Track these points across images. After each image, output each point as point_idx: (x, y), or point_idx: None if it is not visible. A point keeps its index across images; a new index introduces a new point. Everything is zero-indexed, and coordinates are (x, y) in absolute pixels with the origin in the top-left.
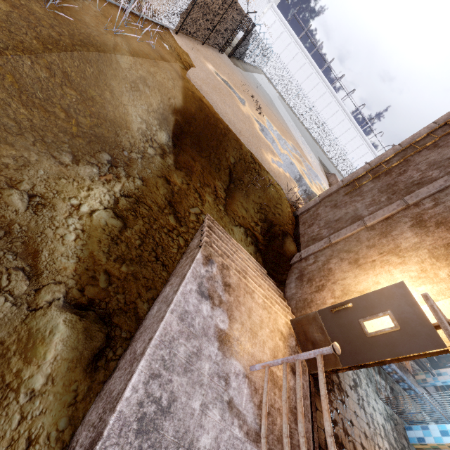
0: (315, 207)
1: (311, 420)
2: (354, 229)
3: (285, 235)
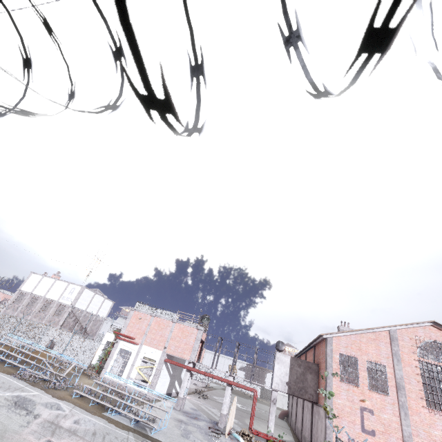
0: None
1: None
2: None
3: None
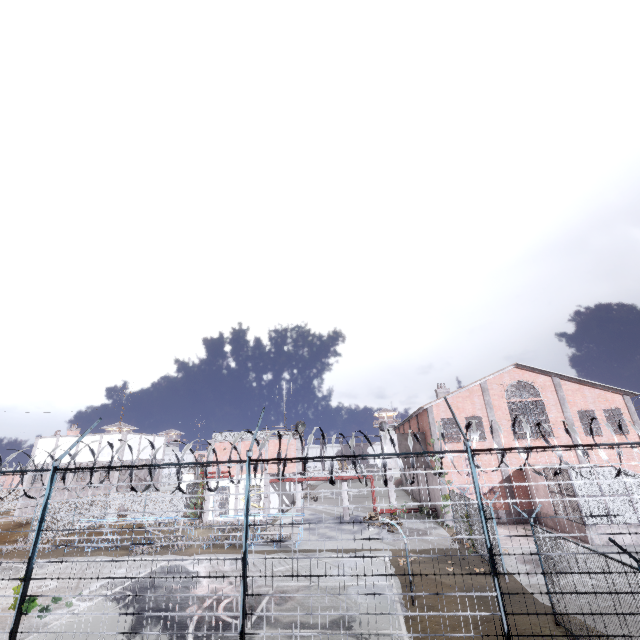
0: None
1: None
2: None
3: None
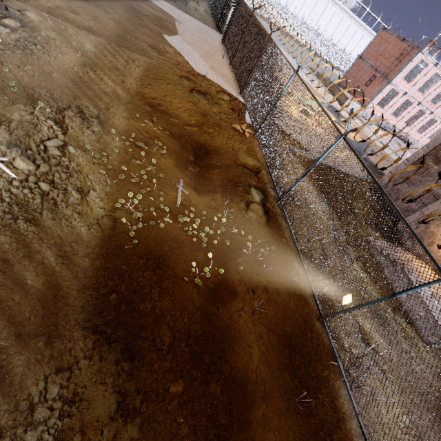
0: (392, 183)
1: None
2: (439, 206)
3: None
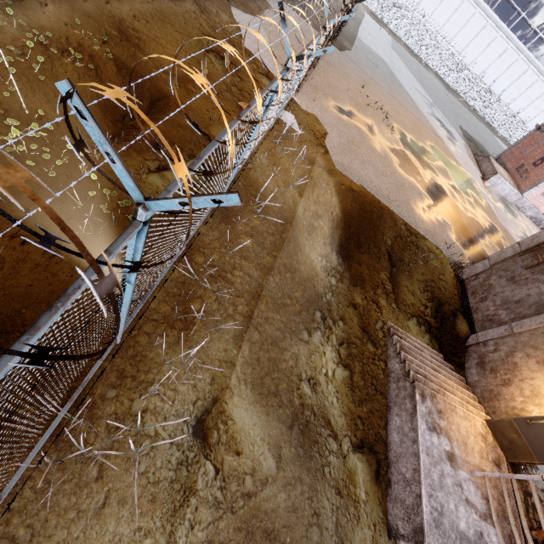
0: (485, 274)
1: (514, 497)
2: (540, 323)
3: (456, 315)
